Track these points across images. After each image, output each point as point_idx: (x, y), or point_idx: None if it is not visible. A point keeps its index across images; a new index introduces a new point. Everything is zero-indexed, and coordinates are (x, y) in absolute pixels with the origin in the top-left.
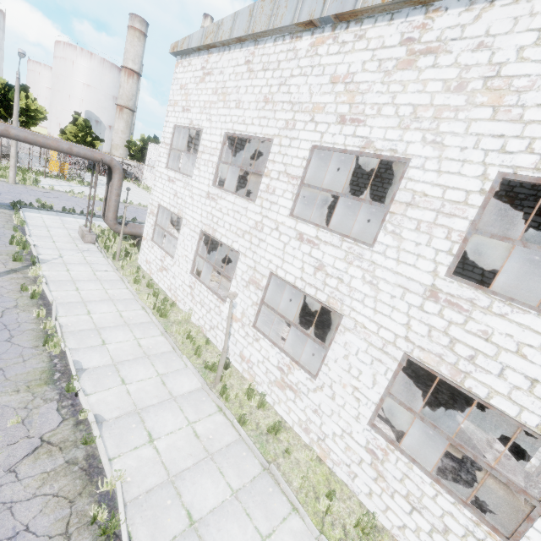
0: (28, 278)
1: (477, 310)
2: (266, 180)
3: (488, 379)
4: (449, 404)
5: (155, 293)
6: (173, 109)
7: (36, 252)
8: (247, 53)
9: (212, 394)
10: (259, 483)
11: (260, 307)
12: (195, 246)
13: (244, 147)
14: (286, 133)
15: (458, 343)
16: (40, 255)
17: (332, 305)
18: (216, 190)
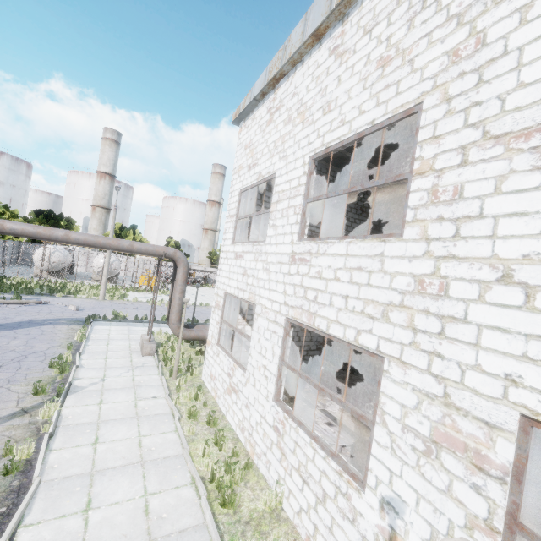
0: (33, 424)
1: None
2: (424, 181)
3: None
4: None
5: (218, 439)
6: (238, 175)
7: (74, 375)
8: (330, 42)
9: None
10: None
11: None
12: (278, 348)
13: (326, 210)
14: (460, 69)
15: None
16: (77, 380)
17: None
18: (306, 245)
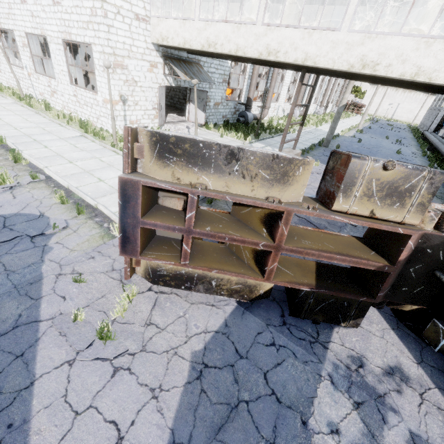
0: None
1: (62, 1)
2: None
3: (74, 31)
4: (172, 113)
5: None
6: None
7: None
8: None
9: (18, 102)
10: (32, 115)
11: (32, 58)
12: (0, 42)
13: None
14: None
15: (65, 21)
16: None
17: (43, 34)
18: None
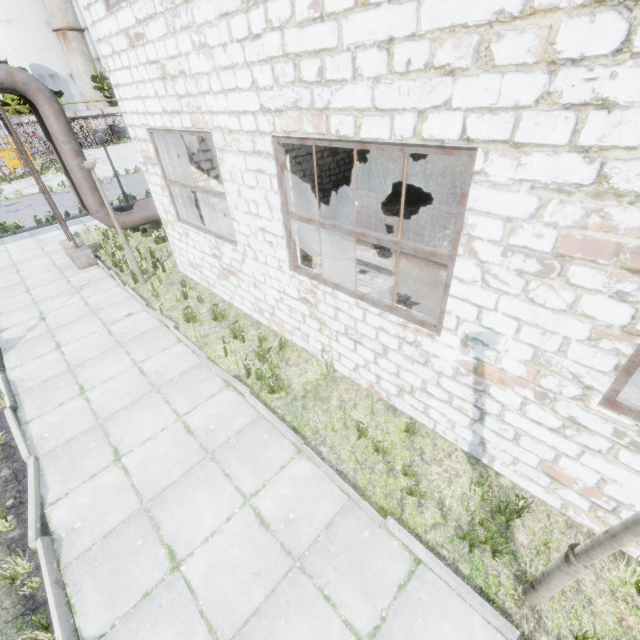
0: None
1: None
2: None
3: None
4: None
5: (236, 333)
6: None
7: None
8: None
9: None
10: None
11: None
12: (276, 195)
13: None
14: None
15: None
16: (4, 332)
17: None
18: None
